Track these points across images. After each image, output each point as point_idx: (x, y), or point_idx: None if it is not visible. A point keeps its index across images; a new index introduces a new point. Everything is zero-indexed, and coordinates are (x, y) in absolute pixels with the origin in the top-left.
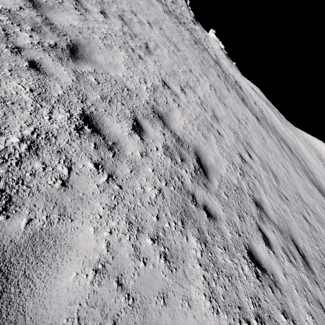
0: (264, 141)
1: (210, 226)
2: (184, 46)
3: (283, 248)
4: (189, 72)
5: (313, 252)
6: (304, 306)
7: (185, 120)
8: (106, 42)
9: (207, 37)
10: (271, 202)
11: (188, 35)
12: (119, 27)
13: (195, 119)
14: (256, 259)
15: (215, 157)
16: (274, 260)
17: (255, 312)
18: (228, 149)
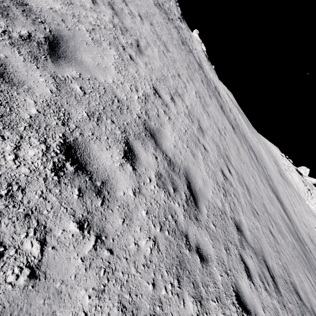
0: (238, 151)
1: (203, 273)
2: (173, 47)
3: (259, 275)
4: (177, 77)
5: (278, 268)
6: None
7: (176, 136)
8: (95, 36)
9: (192, 37)
10: (247, 222)
11: (176, 34)
12: (109, 17)
13: (184, 134)
14: (242, 300)
15: (203, 179)
16: (255, 294)
17: None
18: (212, 166)
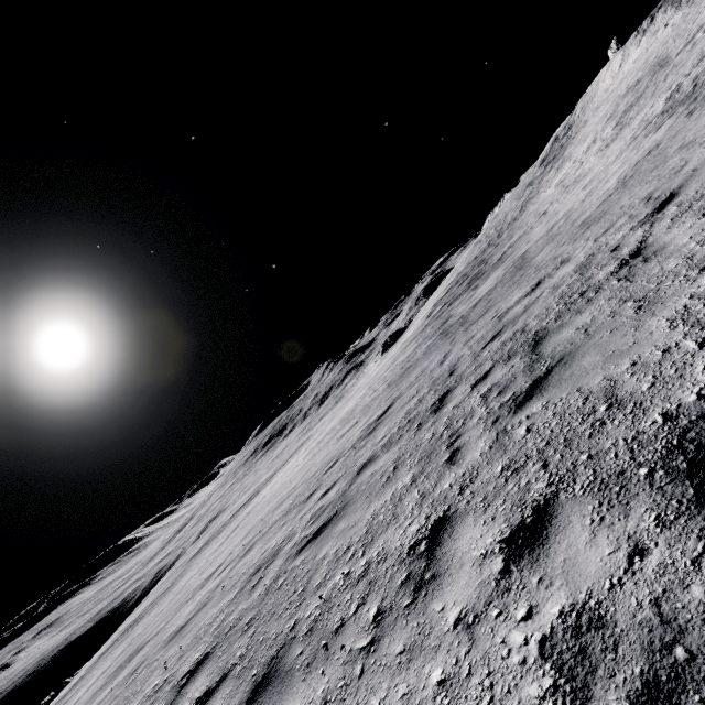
0: None
1: None
2: None
3: None
4: None
5: None
6: None
7: None
8: None
9: None
10: None
11: None
12: None
13: None
14: None
15: None
16: None
17: None
18: None
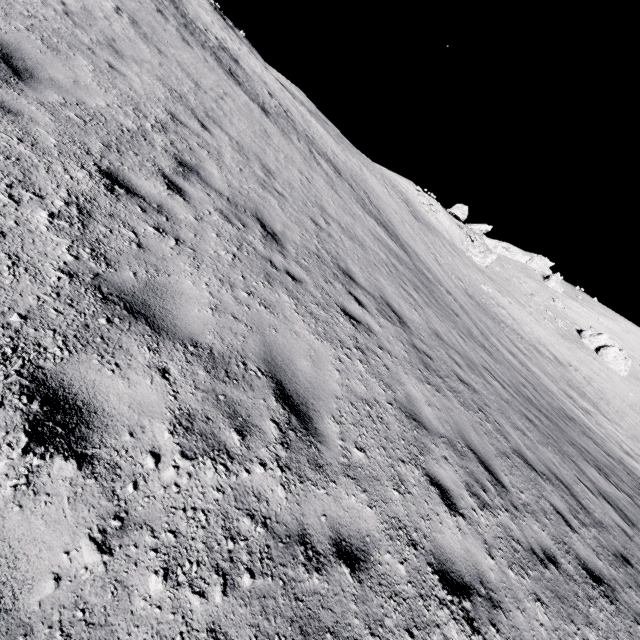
0: (265, 135)
1: None
2: None
3: (221, 211)
4: None
5: (304, 242)
6: (225, 247)
7: None
8: None
9: None
10: (229, 179)
11: None
12: None
13: (26, 16)
14: (122, 183)
15: (75, 80)
16: (182, 204)
17: (69, 199)
18: (132, 93)
